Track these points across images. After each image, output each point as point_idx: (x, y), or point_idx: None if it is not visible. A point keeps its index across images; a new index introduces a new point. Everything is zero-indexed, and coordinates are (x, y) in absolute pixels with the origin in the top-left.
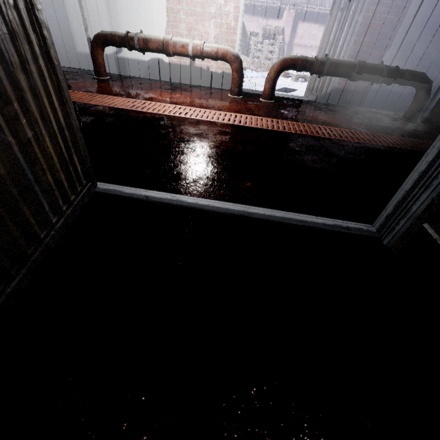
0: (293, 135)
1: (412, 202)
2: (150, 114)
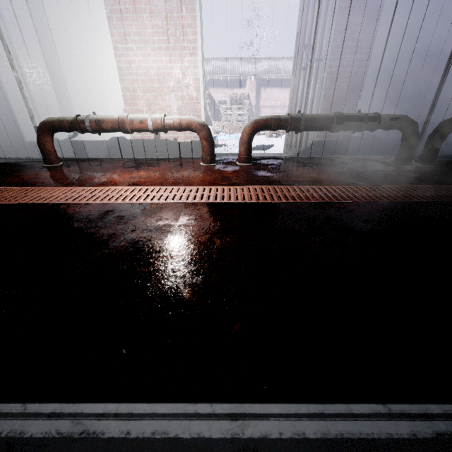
0: (285, 205)
1: None
2: (96, 206)
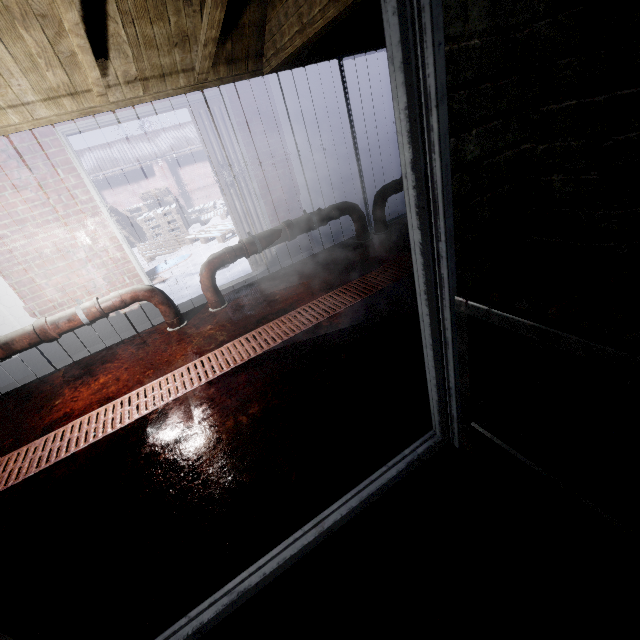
0: (283, 347)
1: (448, 408)
2: (87, 452)
